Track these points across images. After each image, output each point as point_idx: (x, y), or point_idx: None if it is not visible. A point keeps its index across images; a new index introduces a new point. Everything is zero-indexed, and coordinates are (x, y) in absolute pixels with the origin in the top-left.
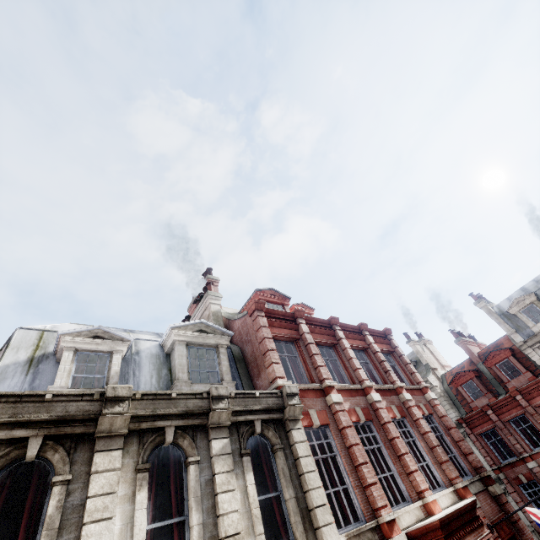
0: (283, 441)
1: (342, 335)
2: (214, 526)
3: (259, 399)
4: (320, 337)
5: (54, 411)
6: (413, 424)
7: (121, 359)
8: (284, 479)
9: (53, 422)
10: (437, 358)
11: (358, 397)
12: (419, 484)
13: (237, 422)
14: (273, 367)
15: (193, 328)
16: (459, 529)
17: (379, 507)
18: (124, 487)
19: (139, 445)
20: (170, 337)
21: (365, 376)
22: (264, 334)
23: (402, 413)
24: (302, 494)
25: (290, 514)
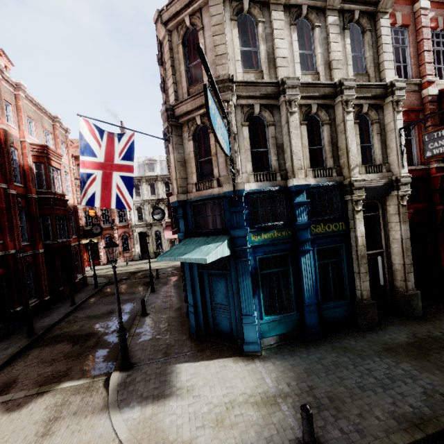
0: (372, 28)
1: None
2: (327, 57)
3: None
4: None
5: None
6: None
7: None
8: (368, 47)
9: None
10: None
11: None
12: None
13: (343, 10)
14: None
15: None
16: None
17: (426, 75)
18: (286, 31)
19: (290, 12)
20: None
21: None
22: None
23: None
24: (377, 57)
25: (367, 64)
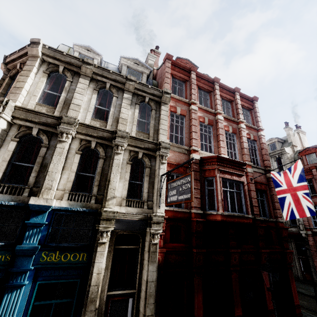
0: (157, 109)
1: (217, 88)
2: (118, 115)
3: (150, 89)
4: (202, 85)
5: (66, 59)
6: (238, 137)
7: (97, 62)
8: (152, 118)
9: (66, 63)
10: (302, 142)
11: (210, 115)
12: (221, 151)
13: (138, 94)
14: (165, 84)
15: (132, 61)
16: (228, 165)
17: (193, 145)
18: (89, 92)
19: (96, 83)
20: (121, 62)
21: (220, 108)
22: (166, 70)
23: (234, 131)
24: (158, 125)
25: (150, 127)
